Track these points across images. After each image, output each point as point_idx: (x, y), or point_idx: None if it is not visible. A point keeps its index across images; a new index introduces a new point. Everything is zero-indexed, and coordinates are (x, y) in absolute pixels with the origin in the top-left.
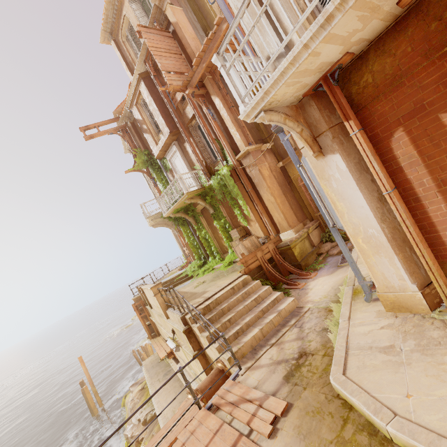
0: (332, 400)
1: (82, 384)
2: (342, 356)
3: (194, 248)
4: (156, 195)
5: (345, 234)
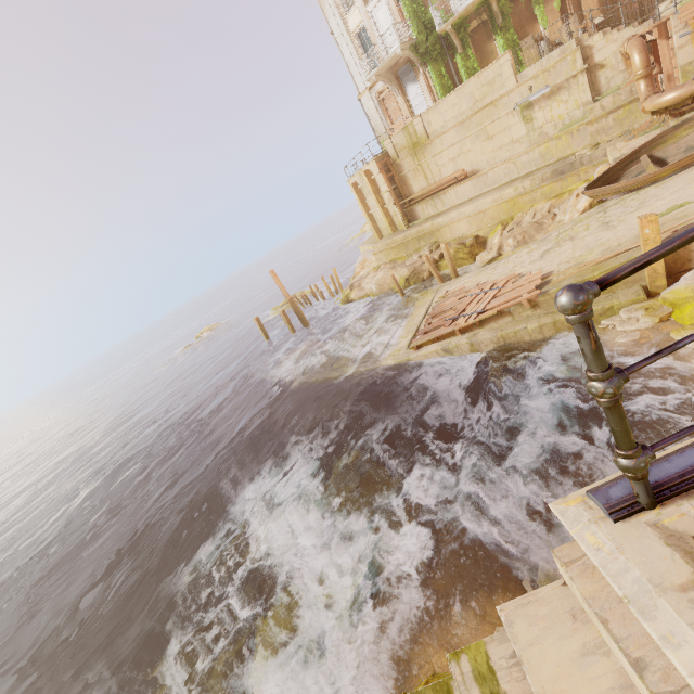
0: None
1: (258, 321)
2: None
3: (445, 93)
4: (355, 48)
5: None
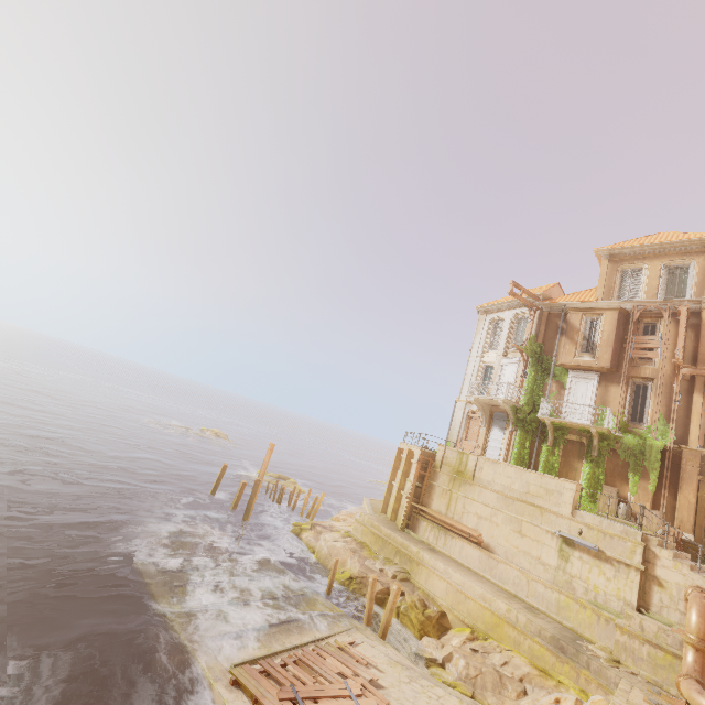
0: None
1: (224, 469)
2: None
3: (518, 460)
4: (478, 371)
5: None
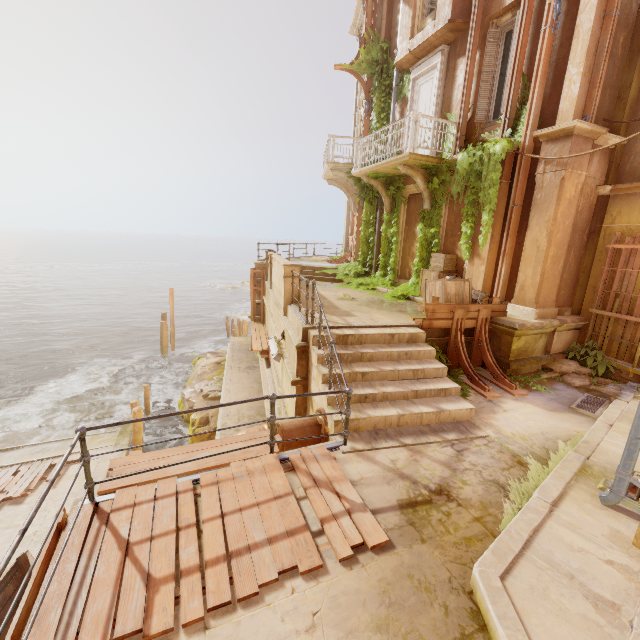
0: (458, 592)
1: (163, 316)
2: (512, 550)
3: (364, 246)
4: (357, 135)
5: (616, 368)
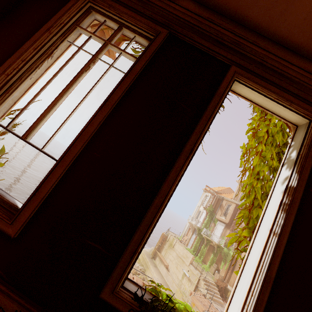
0: None
1: None
2: None
3: (195, 247)
4: (197, 212)
5: None
